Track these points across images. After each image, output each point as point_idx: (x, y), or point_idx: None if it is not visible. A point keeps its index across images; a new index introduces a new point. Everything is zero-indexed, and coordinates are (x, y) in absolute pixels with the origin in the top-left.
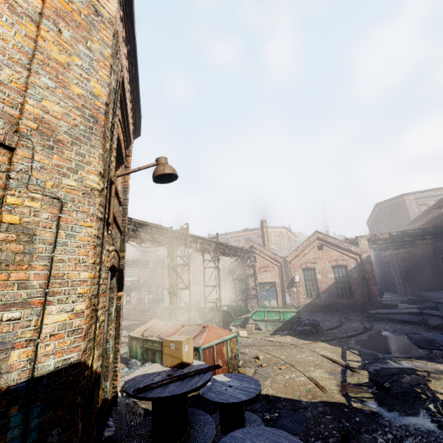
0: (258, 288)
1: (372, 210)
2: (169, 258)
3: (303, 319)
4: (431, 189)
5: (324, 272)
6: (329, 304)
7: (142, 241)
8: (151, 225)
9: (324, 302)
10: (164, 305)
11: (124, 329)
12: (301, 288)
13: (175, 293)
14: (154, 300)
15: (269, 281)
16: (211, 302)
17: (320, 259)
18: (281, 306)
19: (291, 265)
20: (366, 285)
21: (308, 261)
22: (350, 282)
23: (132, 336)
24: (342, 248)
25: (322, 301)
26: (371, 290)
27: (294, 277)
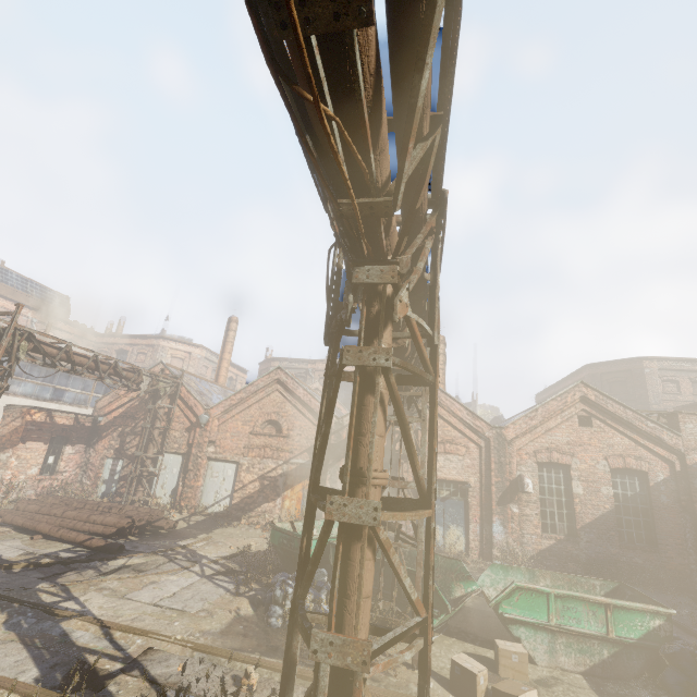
0: None
1: (569, 375)
2: (362, 319)
3: (685, 644)
4: (687, 358)
5: (591, 479)
6: (598, 559)
7: None
8: None
9: (588, 552)
10: (154, 494)
11: None
12: (531, 508)
13: (380, 539)
14: (128, 475)
15: (452, 478)
16: None
17: (583, 448)
18: (476, 545)
19: (512, 449)
20: (692, 527)
21: (556, 448)
22: (654, 513)
23: None
24: (638, 432)
25: (581, 549)
26: None
27: (522, 479)
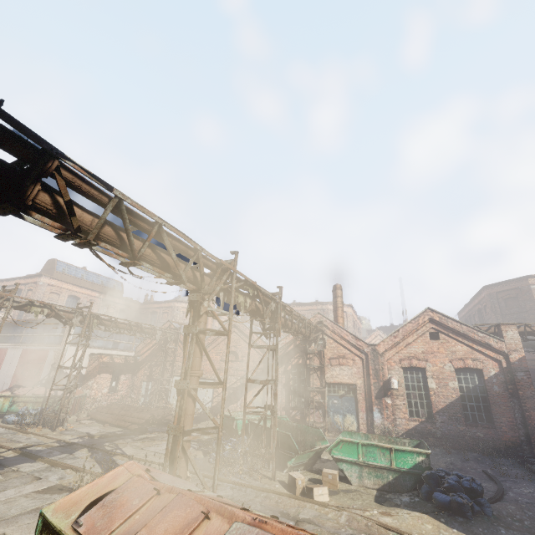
0: (326, 391)
1: (475, 296)
2: (191, 314)
3: (439, 472)
4: None
5: (441, 377)
6: (450, 434)
7: (134, 259)
8: (160, 226)
9: (442, 429)
10: (169, 402)
11: (85, 447)
12: (400, 400)
13: (192, 394)
14: (154, 391)
15: (345, 382)
16: (257, 413)
17: (434, 355)
18: (364, 427)
19: (383, 359)
20: (519, 409)
21: (413, 356)
22: (489, 399)
23: (48, 520)
24: (473, 341)
25: (437, 428)
26: (530, 419)
27: (390, 379)
